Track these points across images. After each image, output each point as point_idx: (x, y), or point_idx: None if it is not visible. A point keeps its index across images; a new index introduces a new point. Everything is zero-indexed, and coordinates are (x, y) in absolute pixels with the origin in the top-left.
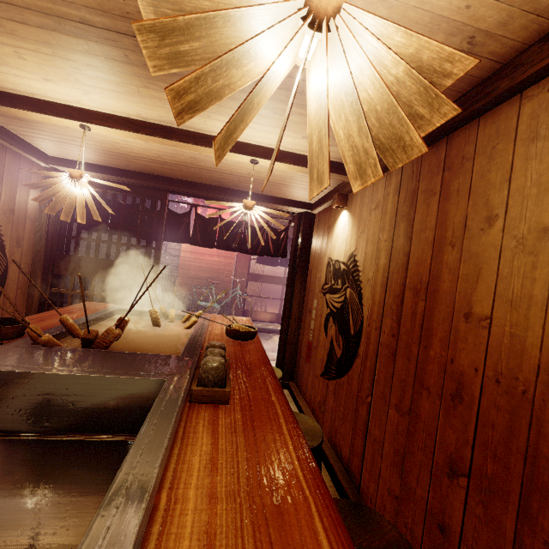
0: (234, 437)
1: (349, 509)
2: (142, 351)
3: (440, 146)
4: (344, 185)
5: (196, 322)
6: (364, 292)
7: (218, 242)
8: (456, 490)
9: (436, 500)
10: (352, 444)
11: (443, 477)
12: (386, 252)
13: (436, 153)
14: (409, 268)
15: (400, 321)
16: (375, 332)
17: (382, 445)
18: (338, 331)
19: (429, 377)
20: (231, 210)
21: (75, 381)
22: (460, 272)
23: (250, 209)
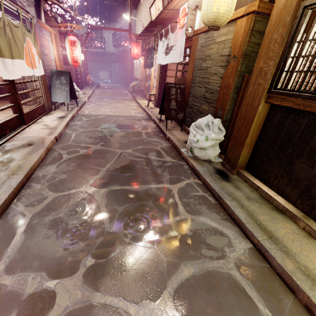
0: None
1: None
2: None
3: None
4: None
5: None
6: None
7: None
8: None
9: None
10: None
11: None
12: None
13: None
14: None
15: None
16: None
17: None
18: None
19: None
20: None
21: None
22: None
23: None
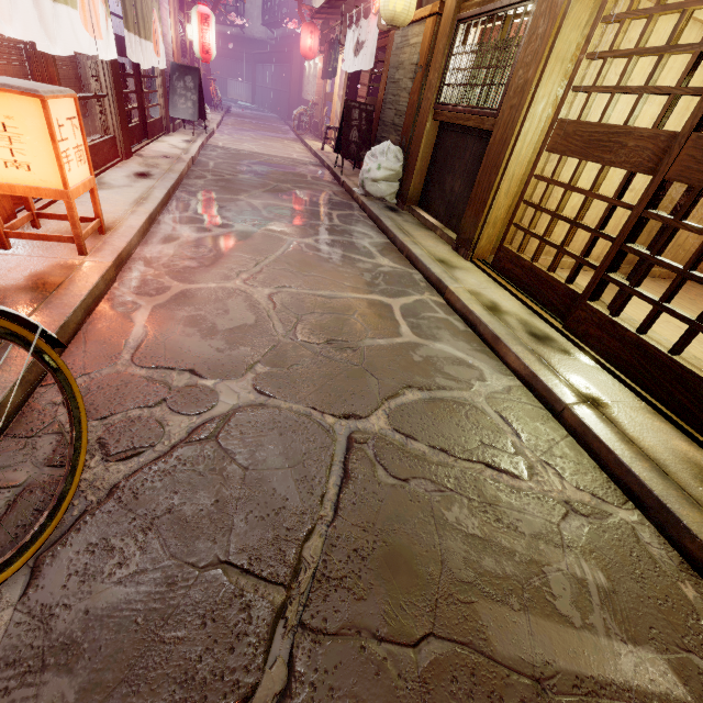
0: None
1: None
2: None
3: None
4: None
5: None
6: None
7: None
8: None
9: None
10: None
11: None
12: None
13: None
14: None
15: None
16: None
17: None
18: None
19: None
20: None
21: None
22: None
23: None
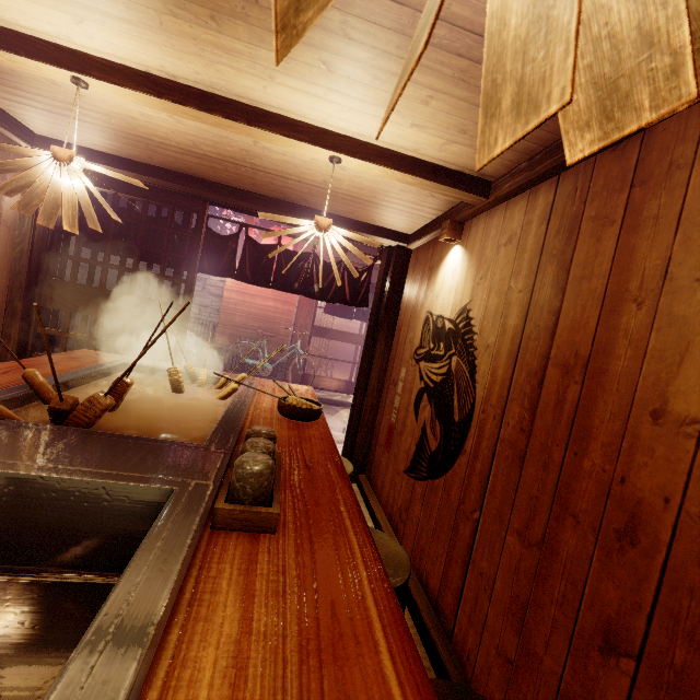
0: (281, 602)
1: (453, 699)
2: (148, 431)
3: (629, 147)
4: (460, 209)
5: (236, 390)
6: (479, 364)
7: (274, 279)
8: (614, 674)
9: (576, 681)
10: (446, 573)
11: (591, 650)
12: (520, 308)
13: (620, 159)
14: (557, 333)
15: (535, 410)
16: (493, 422)
17: (491, 583)
18: (435, 414)
19: (579, 498)
20: (296, 230)
21: (18, 484)
22: (649, 345)
23: (324, 231)
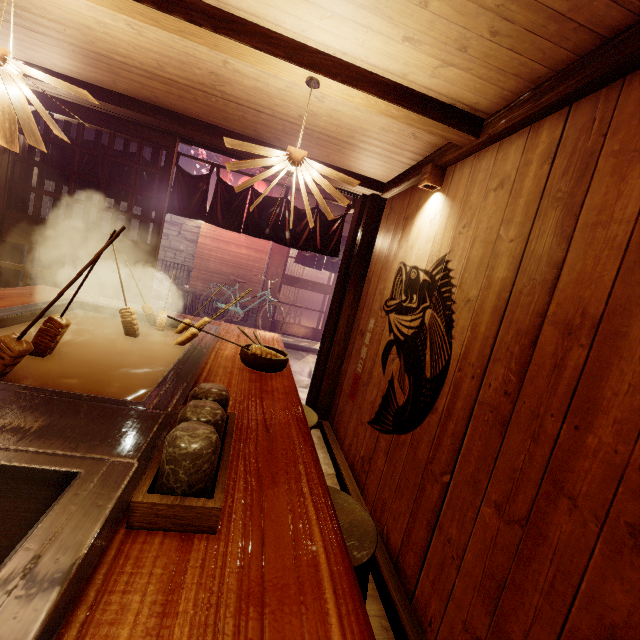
0: None
1: None
2: (80, 382)
3: None
4: (444, 152)
5: (196, 335)
6: (457, 319)
7: (246, 224)
8: None
9: None
10: (409, 532)
11: None
12: (510, 259)
13: None
14: (559, 288)
15: (524, 373)
16: (470, 382)
17: (461, 553)
18: (404, 368)
19: (578, 479)
20: (266, 162)
21: None
22: None
23: (297, 164)
